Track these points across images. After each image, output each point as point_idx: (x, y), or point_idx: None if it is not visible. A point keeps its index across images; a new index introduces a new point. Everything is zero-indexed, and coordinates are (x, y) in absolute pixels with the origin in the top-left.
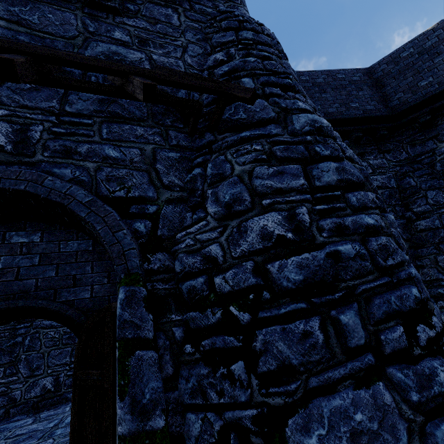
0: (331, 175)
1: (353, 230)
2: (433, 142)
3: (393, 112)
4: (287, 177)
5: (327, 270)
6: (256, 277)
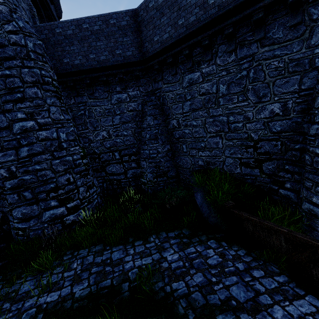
0: (25, 153)
1: (32, 171)
2: (161, 83)
3: (144, 57)
4: (7, 157)
5: (19, 184)
6: (3, 185)
